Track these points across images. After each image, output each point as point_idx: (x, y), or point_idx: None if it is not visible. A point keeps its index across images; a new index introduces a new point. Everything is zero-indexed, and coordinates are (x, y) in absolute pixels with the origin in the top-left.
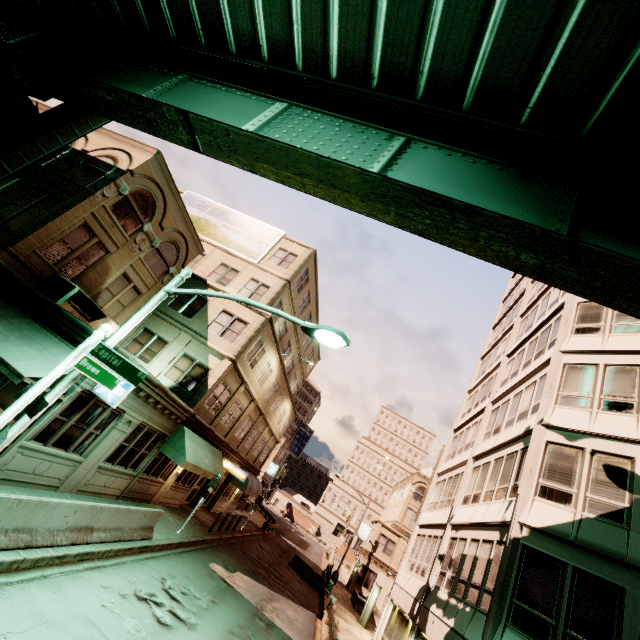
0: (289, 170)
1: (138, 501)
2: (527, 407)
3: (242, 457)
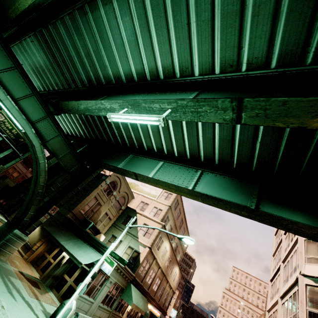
0: (166, 187)
1: None
2: (295, 264)
3: (157, 302)
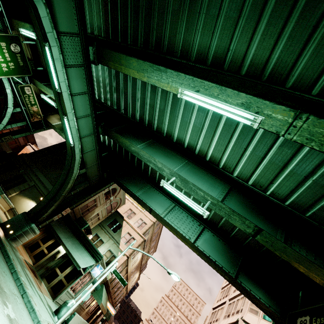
0: (174, 231)
1: None
2: (239, 308)
3: (112, 300)
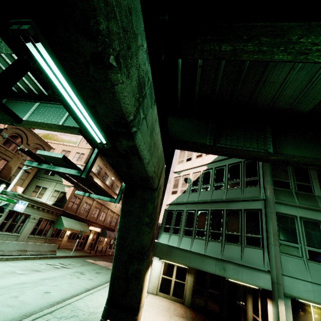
0: (40, 126)
1: None
2: None
3: (100, 224)
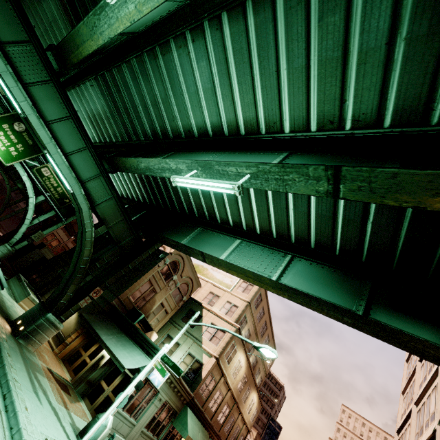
0: (242, 274)
1: None
2: (434, 409)
3: None
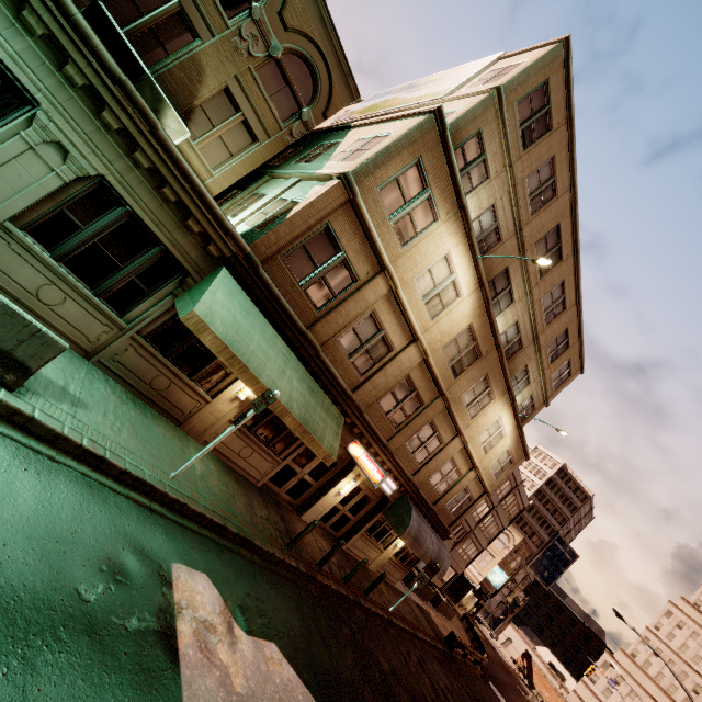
0: None
1: (149, 403)
2: None
3: (402, 470)
